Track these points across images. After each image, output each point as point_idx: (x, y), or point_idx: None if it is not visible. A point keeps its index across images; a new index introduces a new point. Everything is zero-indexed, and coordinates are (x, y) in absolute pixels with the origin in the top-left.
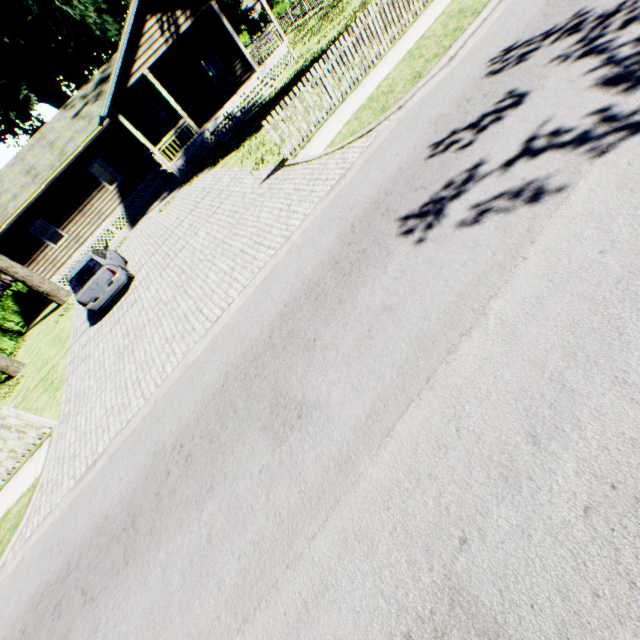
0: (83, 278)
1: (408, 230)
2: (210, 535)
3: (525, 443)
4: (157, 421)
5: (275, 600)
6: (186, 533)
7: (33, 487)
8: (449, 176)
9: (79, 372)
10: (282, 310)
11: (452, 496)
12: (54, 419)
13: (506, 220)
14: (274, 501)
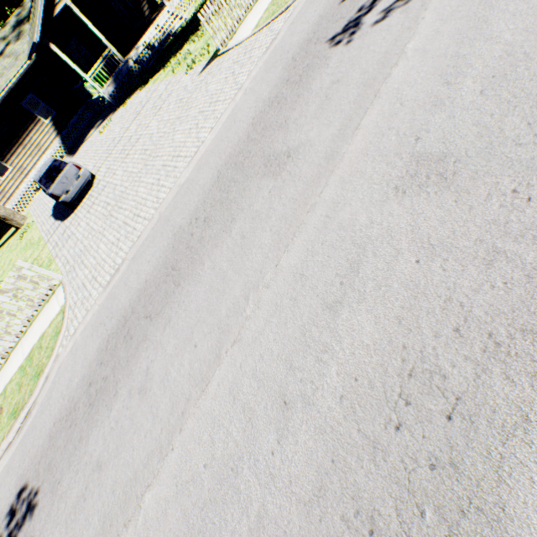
0: (52, 176)
1: (338, 42)
2: (243, 236)
3: (442, 88)
4: (167, 222)
5: (305, 228)
6: (223, 246)
7: (62, 311)
8: (360, 5)
9: (68, 246)
10: (252, 122)
11: (405, 129)
12: (57, 279)
13: (406, 8)
14: (286, 197)
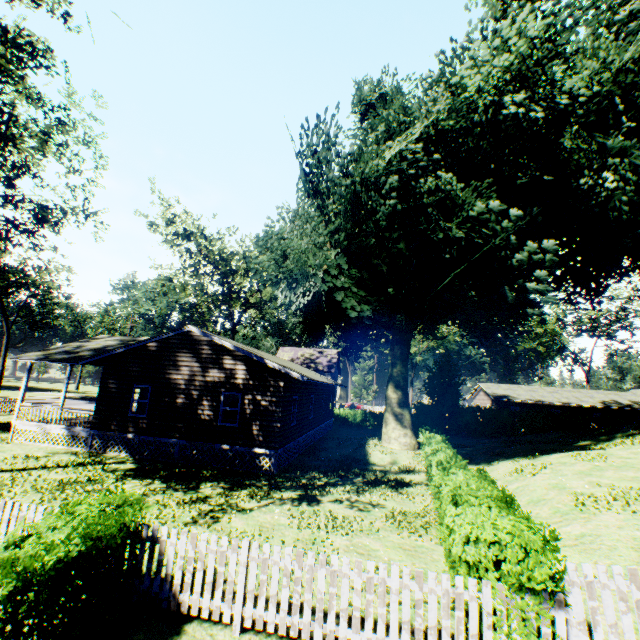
0: None
1: None
2: None
3: None
4: None
5: None
6: None
7: None
8: None
9: None
10: None
11: None
12: None
13: None
14: None
